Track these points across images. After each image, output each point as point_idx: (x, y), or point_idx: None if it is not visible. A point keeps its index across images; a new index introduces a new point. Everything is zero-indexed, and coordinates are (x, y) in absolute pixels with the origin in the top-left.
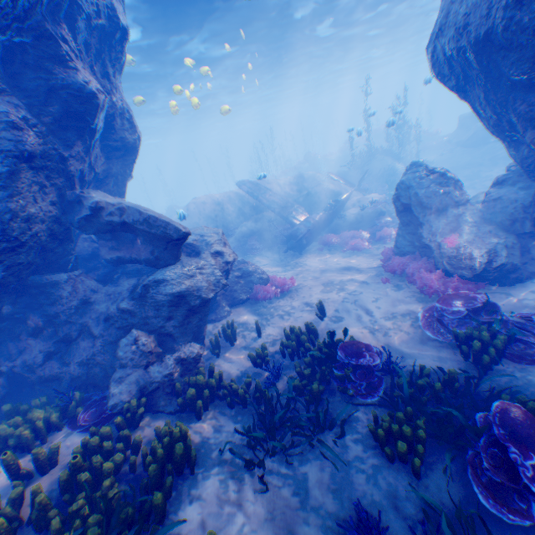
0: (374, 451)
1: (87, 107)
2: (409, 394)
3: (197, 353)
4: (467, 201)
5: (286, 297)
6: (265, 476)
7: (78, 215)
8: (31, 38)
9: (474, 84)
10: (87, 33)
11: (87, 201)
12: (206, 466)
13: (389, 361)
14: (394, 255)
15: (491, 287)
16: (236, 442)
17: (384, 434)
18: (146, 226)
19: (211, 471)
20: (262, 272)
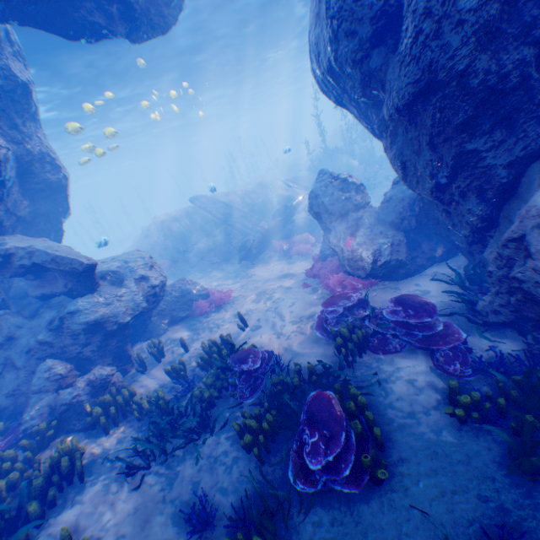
0: (240, 445)
1: None
2: (278, 391)
3: (108, 374)
4: (368, 203)
5: (221, 309)
6: (144, 477)
7: None
8: None
9: (346, 101)
10: None
11: None
12: (97, 475)
13: (276, 362)
14: (320, 258)
15: (387, 282)
16: (132, 451)
17: (239, 429)
18: (54, 263)
19: (100, 478)
20: (201, 287)
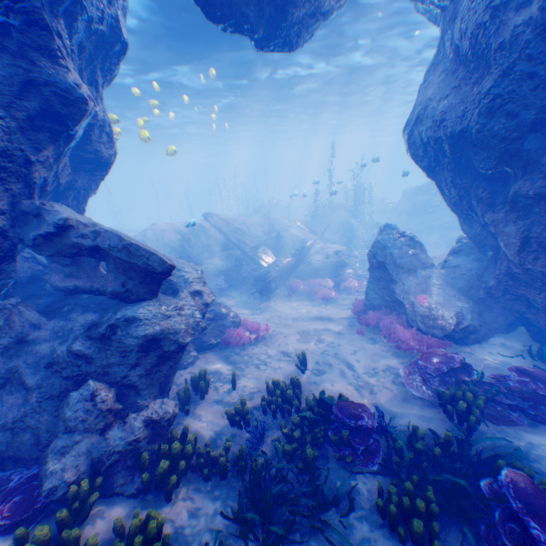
0: (383, 531)
1: (72, 110)
2: (409, 459)
3: (172, 412)
4: (432, 264)
5: (260, 343)
6: None
7: (35, 230)
8: (20, 22)
9: (443, 168)
10: (85, 34)
11: (50, 216)
12: None
13: (381, 421)
14: (365, 307)
15: (456, 345)
16: (221, 532)
17: (396, 510)
18: (125, 253)
19: None
20: (235, 314)
